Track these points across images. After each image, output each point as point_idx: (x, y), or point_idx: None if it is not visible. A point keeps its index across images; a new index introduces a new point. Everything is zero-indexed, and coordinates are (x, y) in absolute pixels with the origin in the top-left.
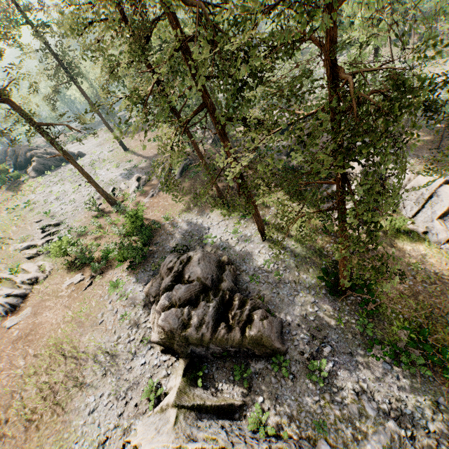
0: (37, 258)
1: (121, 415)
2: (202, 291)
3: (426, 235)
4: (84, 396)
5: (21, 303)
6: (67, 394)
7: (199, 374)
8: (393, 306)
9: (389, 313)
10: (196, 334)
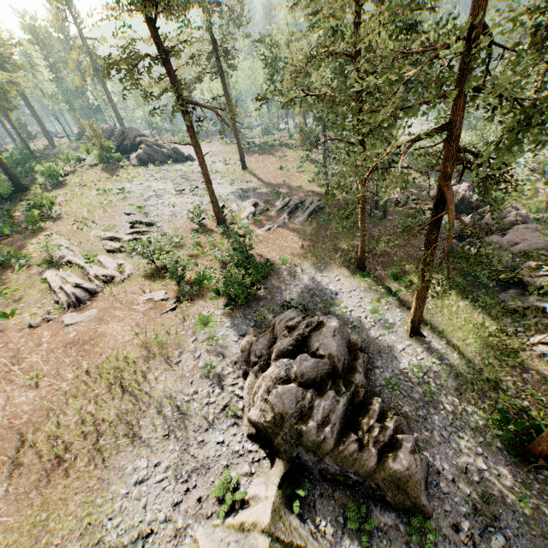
0: (118, 254)
1: (177, 506)
2: (328, 375)
3: None
4: (135, 454)
5: (87, 300)
6: (114, 442)
7: (300, 494)
8: None
9: None
10: (316, 434)
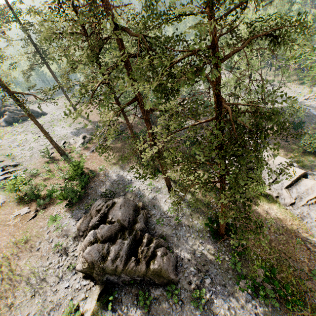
0: None
1: None
2: (120, 230)
3: (278, 198)
4: (13, 314)
5: None
6: None
7: (110, 298)
8: (255, 250)
9: (252, 254)
10: (112, 265)
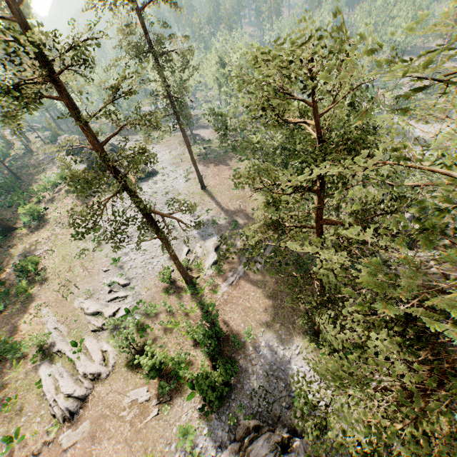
0: (101, 333)
1: None
2: None
3: None
4: None
5: (79, 407)
6: None
7: None
8: None
9: None
10: None
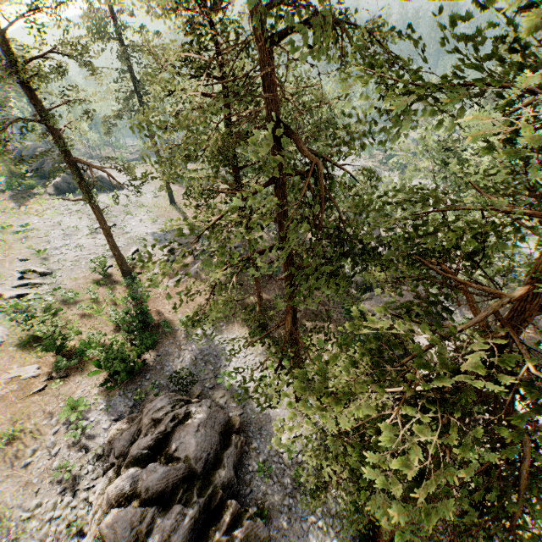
0: None
1: None
2: (185, 478)
3: None
4: None
5: None
6: None
7: None
8: None
9: None
10: None
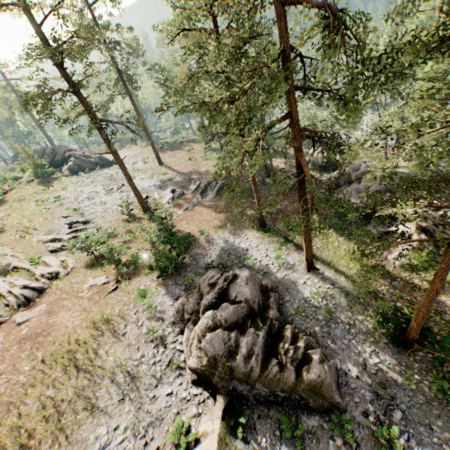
0: (60, 253)
1: None
2: (248, 316)
3: None
4: (95, 424)
5: (36, 298)
6: (75, 418)
7: (241, 420)
8: None
9: None
10: (244, 366)
